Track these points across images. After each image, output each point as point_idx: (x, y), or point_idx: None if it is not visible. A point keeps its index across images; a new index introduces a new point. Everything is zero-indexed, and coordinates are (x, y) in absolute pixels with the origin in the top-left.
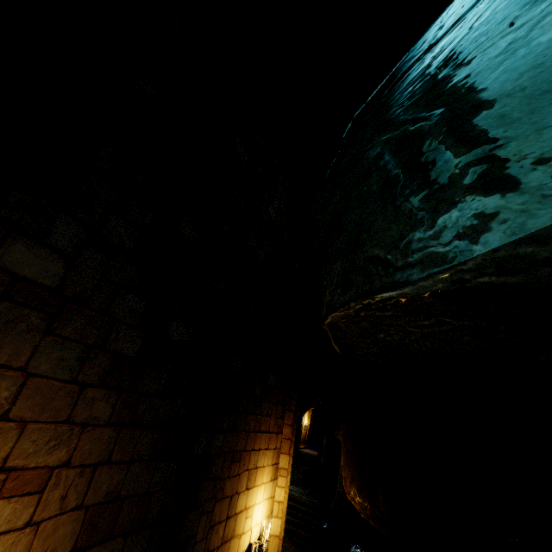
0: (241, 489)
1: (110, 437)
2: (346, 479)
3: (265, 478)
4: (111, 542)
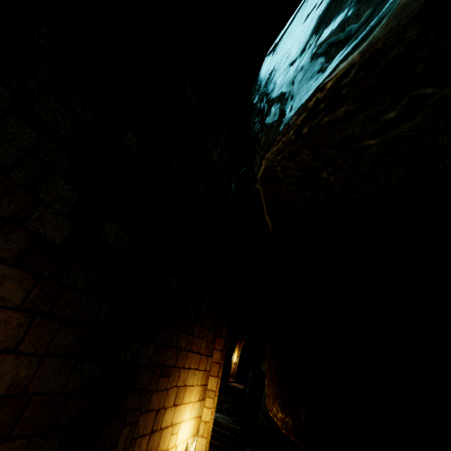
0: (168, 404)
1: (21, 324)
2: (269, 396)
3: (193, 397)
4: (9, 443)
